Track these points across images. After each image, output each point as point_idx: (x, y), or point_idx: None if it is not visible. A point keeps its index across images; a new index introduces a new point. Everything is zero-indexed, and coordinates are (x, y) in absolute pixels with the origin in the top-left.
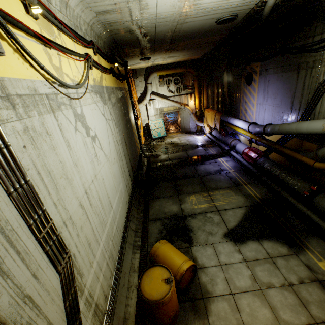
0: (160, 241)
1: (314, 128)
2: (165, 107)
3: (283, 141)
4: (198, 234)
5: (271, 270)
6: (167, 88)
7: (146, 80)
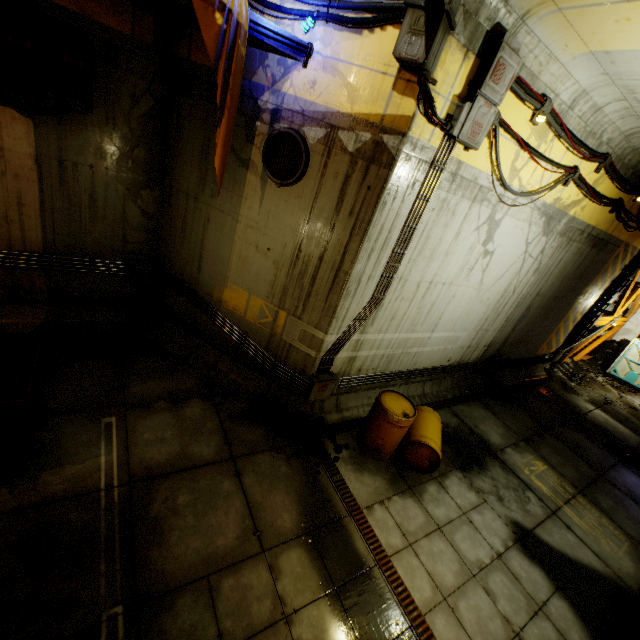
0: (435, 412)
1: None
2: None
3: None
4: (482, 478)
5: (517, 602)
6: None
7: None
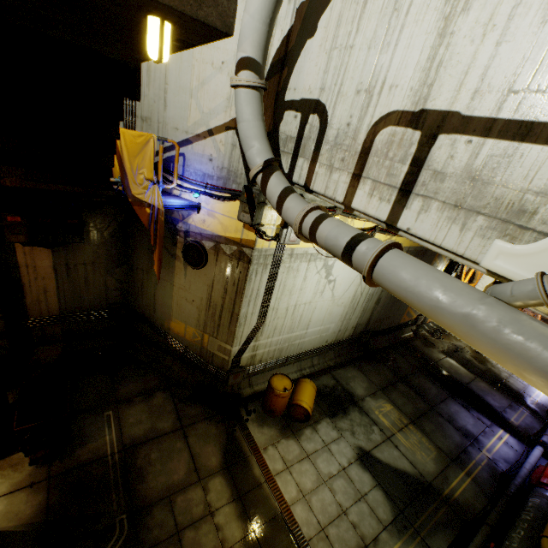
0: (311, 381)
1: None
2: None
3: None
4: (344, 420)
5: (349, 494)
6: None
7: None
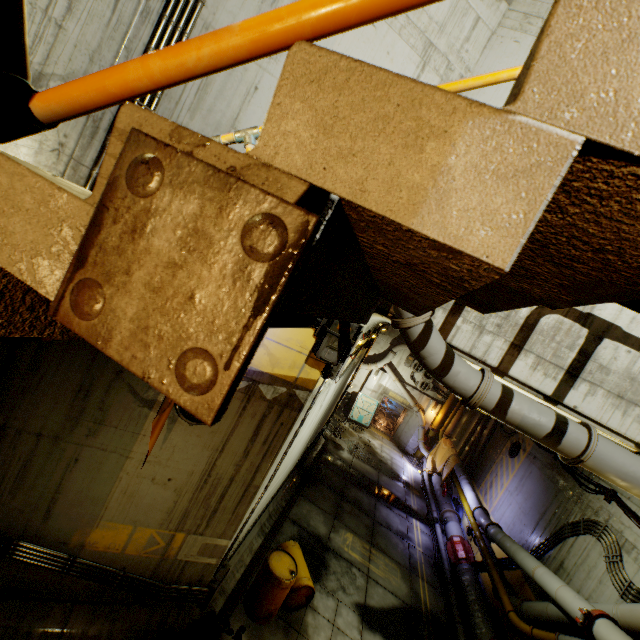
0: (296, 543)
1: (526, 564)
2: (393, 391)
3: (506, 564)
4: (330, 577)
5: None
6: (411, 372)
7: (393, 345)
